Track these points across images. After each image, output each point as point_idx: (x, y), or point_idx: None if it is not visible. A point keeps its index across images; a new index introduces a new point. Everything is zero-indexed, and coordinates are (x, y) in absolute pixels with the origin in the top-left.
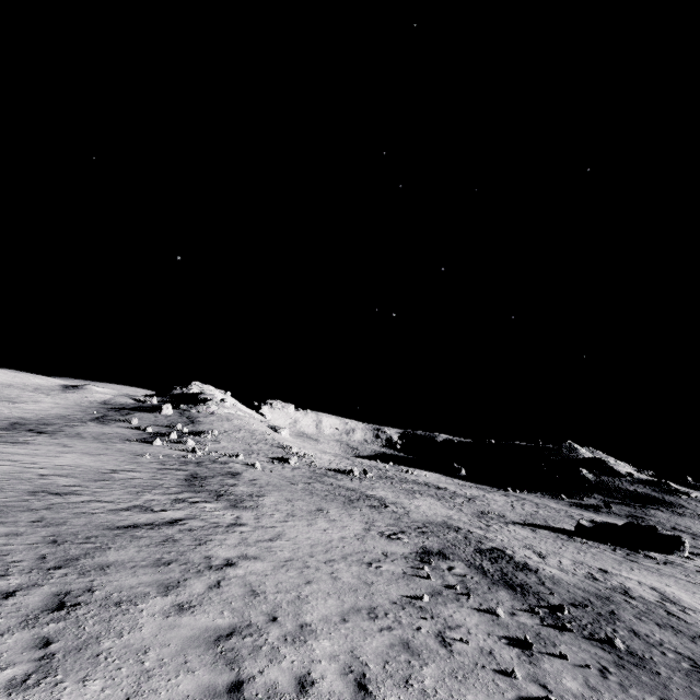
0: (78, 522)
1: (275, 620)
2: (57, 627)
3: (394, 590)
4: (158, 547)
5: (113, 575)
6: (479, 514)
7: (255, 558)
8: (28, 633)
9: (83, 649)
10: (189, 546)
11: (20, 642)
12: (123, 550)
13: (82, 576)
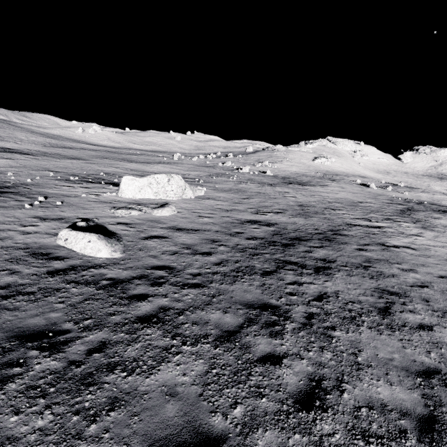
0: None
1: None
2: None
3: None
4: None
5: None
6: None
7: None
8: None
9: None
10: None
11: None
12: None
13: None
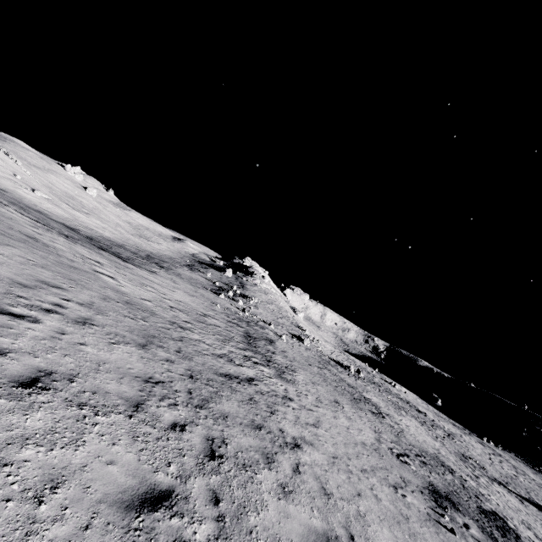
0: (198, 360)
1: (353, 539)
2: (217, 480)
3: (428, 536)
4: (248, 405)
5: (232, 429)
6: (461, 456)
7: (311, 444)
8: (203, 481)
9: (239, 518)
10: (266, 412)
11: (201, 490)
12: (230, 401)
13: (215, 423)
